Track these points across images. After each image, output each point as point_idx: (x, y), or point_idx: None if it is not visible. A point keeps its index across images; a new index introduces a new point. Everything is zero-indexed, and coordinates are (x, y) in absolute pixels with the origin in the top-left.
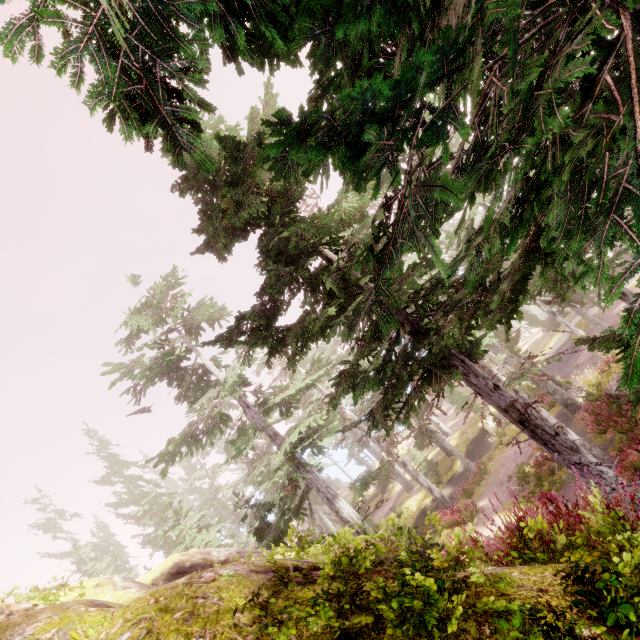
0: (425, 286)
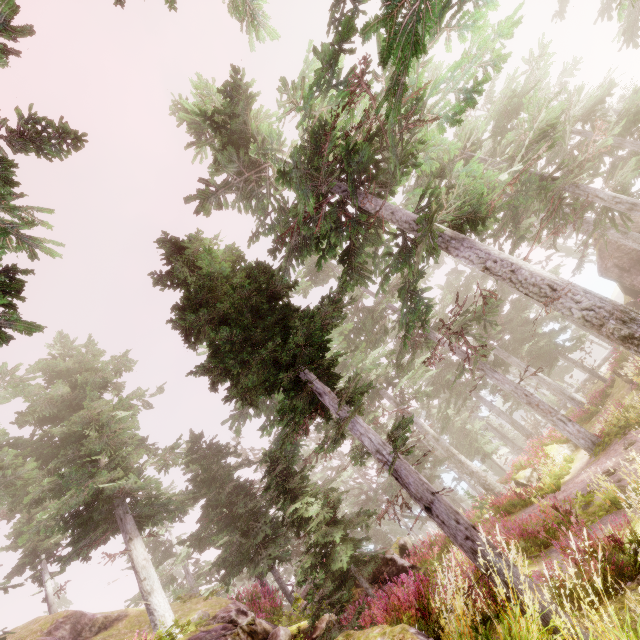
0: None
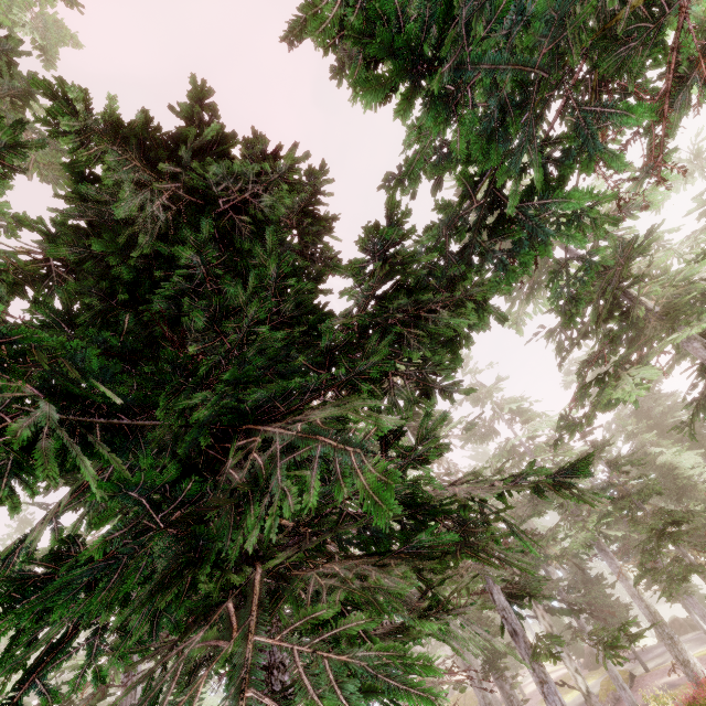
0: None
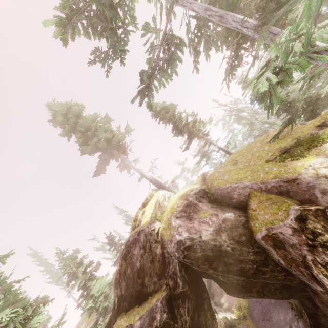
0: (309, 101)
